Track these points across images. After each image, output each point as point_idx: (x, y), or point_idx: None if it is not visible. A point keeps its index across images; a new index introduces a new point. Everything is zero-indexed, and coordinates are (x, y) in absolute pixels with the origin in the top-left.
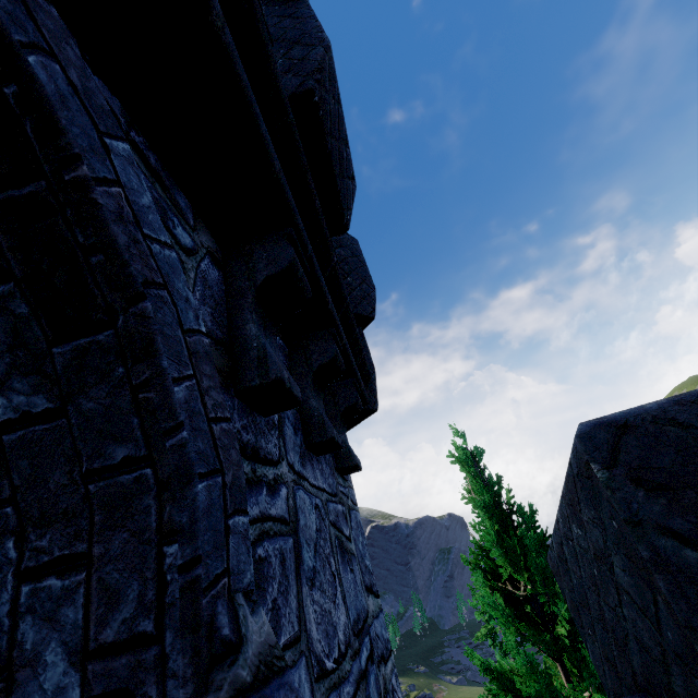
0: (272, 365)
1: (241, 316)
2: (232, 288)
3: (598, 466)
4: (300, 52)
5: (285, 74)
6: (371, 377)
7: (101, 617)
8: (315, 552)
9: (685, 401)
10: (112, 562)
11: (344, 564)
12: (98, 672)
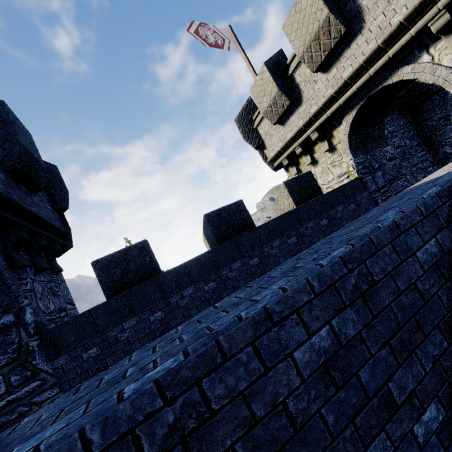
0: (21, 262)
1: (10, 252)
2: (5, 244)
3: (93, 268)
4: (9, 146)
5: (4, 158)
6: (69, 234)
7: (3, 303)
8: (41, 294)
9: (109, 255)
10: (2, 297)
11: (54, 297)
12: (5, 308)
